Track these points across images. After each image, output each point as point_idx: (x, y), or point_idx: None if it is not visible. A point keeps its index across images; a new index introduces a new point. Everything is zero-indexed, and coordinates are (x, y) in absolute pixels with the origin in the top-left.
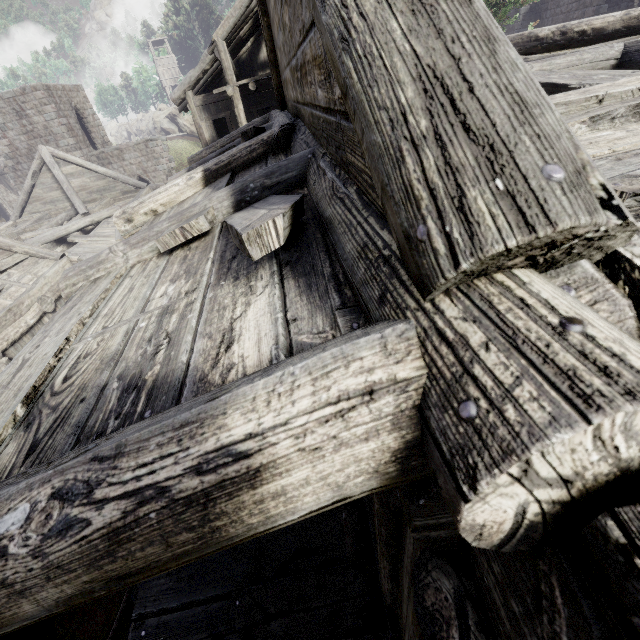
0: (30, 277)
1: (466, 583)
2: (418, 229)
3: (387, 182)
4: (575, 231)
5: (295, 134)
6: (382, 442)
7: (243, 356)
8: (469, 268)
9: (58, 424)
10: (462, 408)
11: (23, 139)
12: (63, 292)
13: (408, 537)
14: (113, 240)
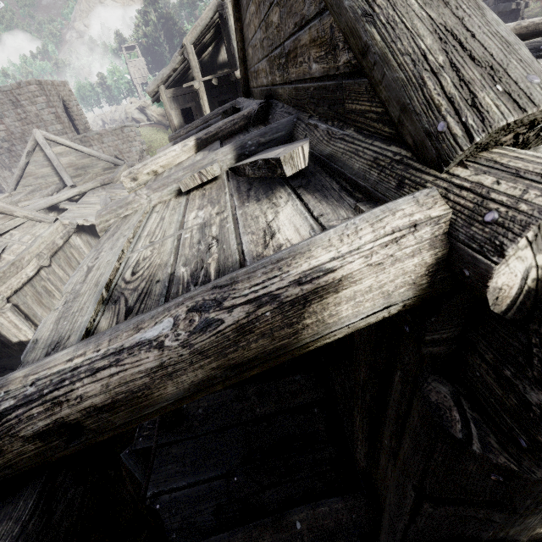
0: (29, 237)
1: (458, 387)
2: (439, 125)
3: (409, 102)
4: None
5: (273, 109)
6: (423, 257)
7: (288, 239)
8: (481, 140)
9: (144, 296)
10: (487, 217)
11: (17, 125)
12: (98, 227)
13: (394, 388)
14: (98, 207)
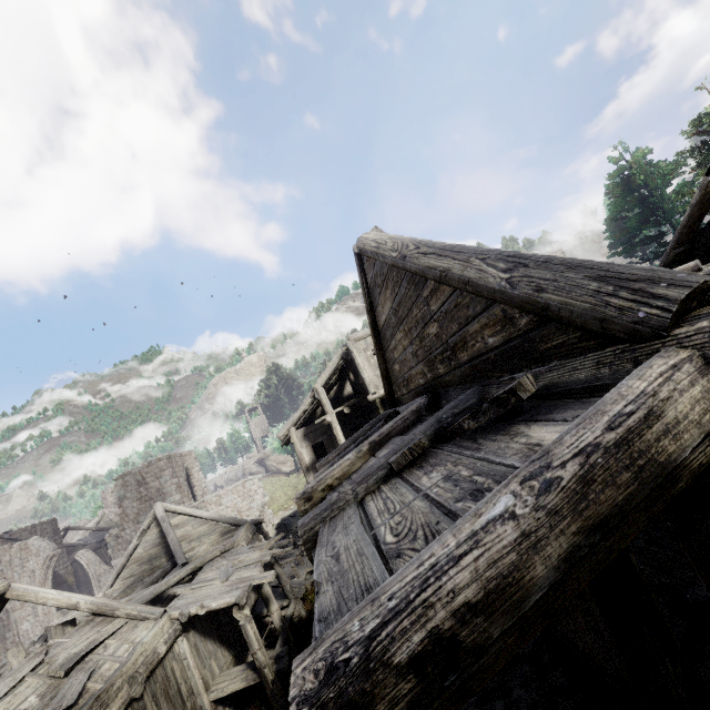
0: (126, 646)
1: None
2: (638, 314)
3: (604, 314)
4: (708, 283)
5: (444, 395)
6: (702, 384)
7: None
8: (677, 308)
9: (433, 535)
10: None
11: (135, 505)
12: (302, 538)
13: None
14: (218, 582)
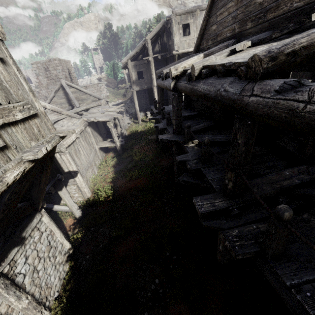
0: (71, 123)
1: None
2: None
3: None
4: None
5: (243, 39)
6: None
7: None
8: None
9: None
10: None
11: (45, 80)
12: (195, 68)
13: None
14: (99, 113)
